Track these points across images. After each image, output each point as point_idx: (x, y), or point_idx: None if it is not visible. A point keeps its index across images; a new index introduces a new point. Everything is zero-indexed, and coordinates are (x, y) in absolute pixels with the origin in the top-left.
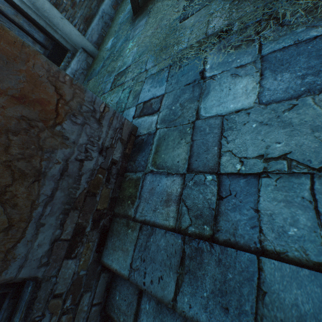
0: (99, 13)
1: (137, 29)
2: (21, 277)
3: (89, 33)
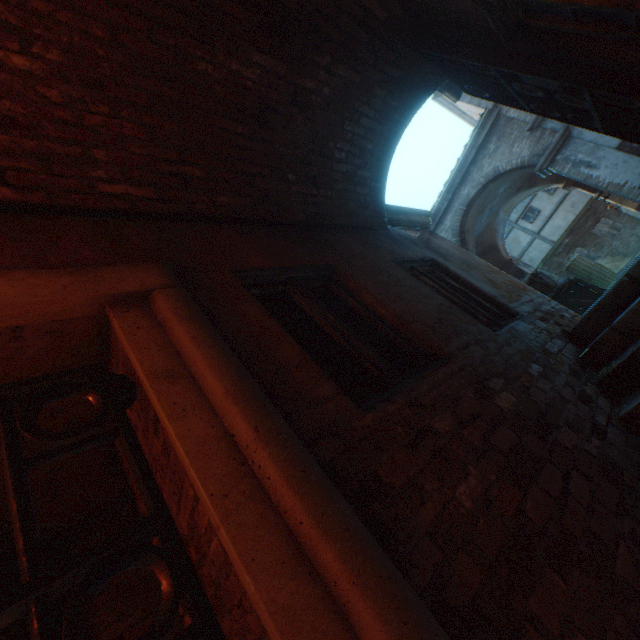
0: None
1: None
2: (515, 310)
3: None
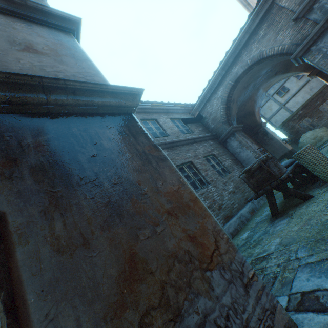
0: (238, 215)
1: (277, 226)
2: None
3: (226, 226)
